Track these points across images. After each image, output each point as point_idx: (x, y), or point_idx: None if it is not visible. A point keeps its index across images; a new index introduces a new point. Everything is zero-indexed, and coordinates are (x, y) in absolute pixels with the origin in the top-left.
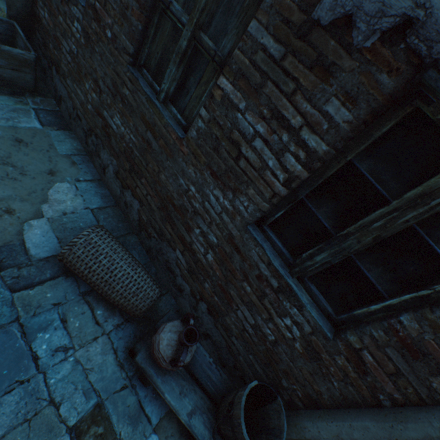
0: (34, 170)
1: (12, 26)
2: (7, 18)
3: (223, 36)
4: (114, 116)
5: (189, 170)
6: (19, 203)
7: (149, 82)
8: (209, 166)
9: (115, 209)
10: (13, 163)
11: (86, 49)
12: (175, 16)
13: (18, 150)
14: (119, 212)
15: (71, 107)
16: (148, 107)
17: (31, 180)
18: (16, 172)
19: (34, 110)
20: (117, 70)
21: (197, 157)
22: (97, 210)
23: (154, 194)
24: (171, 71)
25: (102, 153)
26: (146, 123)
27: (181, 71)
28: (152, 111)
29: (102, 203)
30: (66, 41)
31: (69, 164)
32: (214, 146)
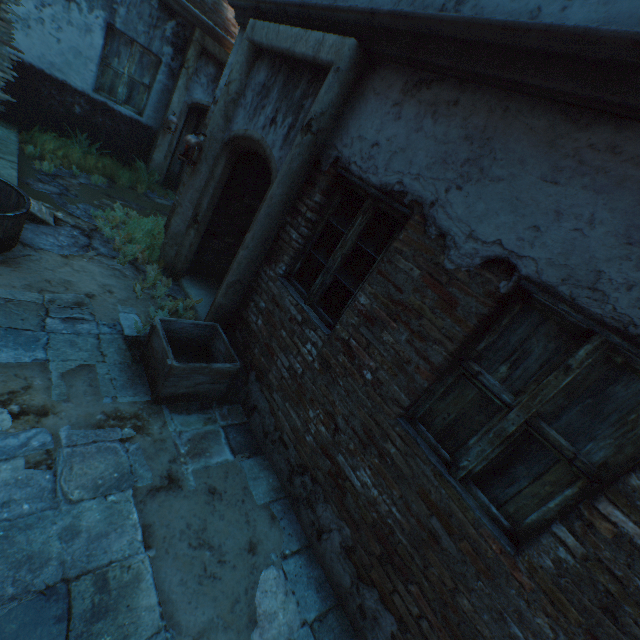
0: (233, 548)
1: (214, 328)
2: (208, 318)
3: (586, 438)
4: (358, 468)
5: (535, 618)
6: (222, 636)
7: (430, 443)
8: (591, 633)
9: (339, 613)
10: (209, 539)
11: (320, 375)
12: (488, 389)
13: (212, 509)
14: (344, 619)
15: (270, 425)
16: (436, 484)
17: (232, 572)
18: (214, 560)
19: (223, 428)
20: (375, 417)
21: (557, 603)
22: (317, 624)
23: (438, 622)
24: (483, 450)
25: (321, 507)
26: (430, 503)
27: (498, 451)
28: (444, 493)
29: (320, 602)
30: (285, 355)
31: (268, 521)
32: (603, 602)
